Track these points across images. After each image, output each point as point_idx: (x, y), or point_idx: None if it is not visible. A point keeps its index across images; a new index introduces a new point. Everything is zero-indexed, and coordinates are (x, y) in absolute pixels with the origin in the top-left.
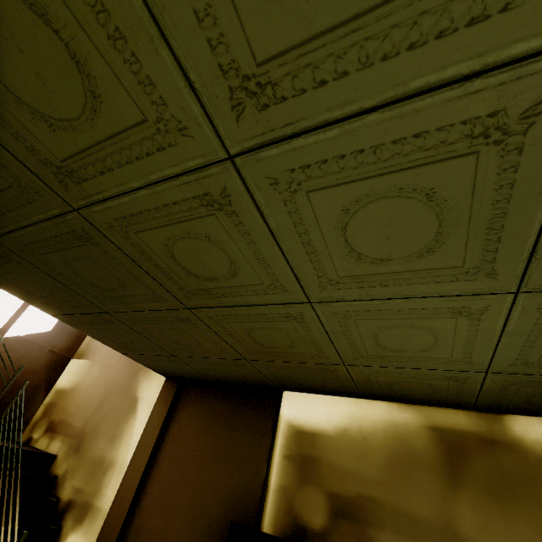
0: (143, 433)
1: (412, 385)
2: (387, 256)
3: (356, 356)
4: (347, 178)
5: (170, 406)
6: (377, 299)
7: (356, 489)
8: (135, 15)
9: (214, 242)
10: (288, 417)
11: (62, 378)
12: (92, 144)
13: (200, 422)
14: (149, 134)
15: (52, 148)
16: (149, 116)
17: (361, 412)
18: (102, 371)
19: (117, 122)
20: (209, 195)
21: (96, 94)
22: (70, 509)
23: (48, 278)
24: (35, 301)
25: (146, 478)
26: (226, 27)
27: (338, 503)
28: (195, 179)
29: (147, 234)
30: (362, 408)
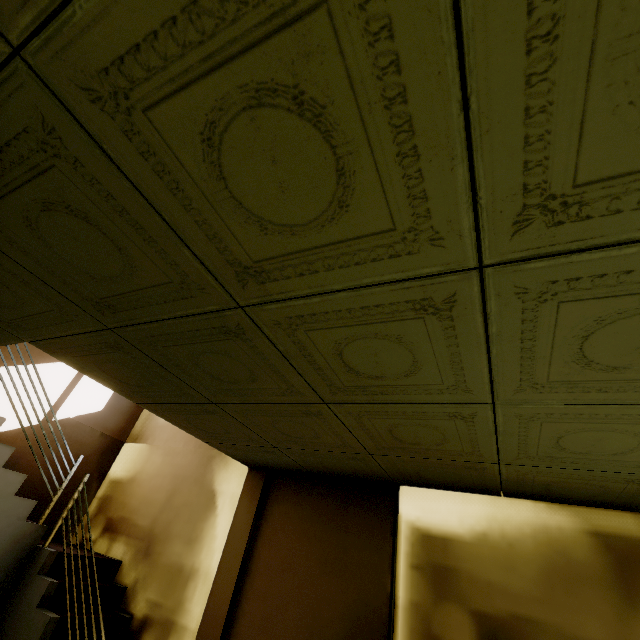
0: (229, 535)
1: (576, 486)
2: (625, 364)
3: (520, 456)
4: (621, 291)
5: (259, 503)
6: (584, 403)
7: (508, 607)
8: (445, 136)
9: (404, 343)
10: (409, 517)
11: (116, 466)
12: (307, 248)
13: (298, 522)
14: (388, 242)
15: (250, 250)
16: (400, 226)
17: (501, 513)
18: (166, 458)
19: (354, 229)
20: (428, 300)
21: (345, 204)
22: (148, 627)
23: (158, 368)
24: (125, 389)
25: (239, 591)
26: (557, 151)
27: (487, 624)
28: (419, 285)
29: (321, 332)
30: (503, 508)
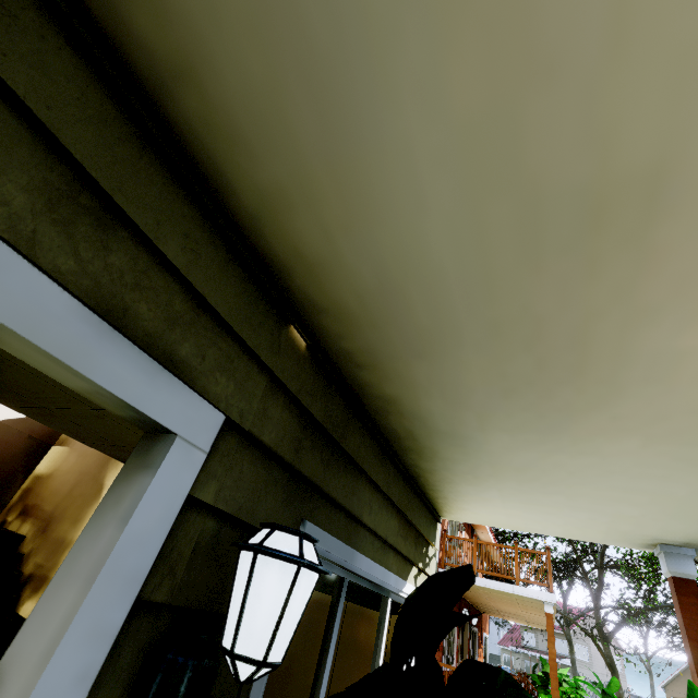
0: None
1: None
2: None
3: None
4: None
5: None
6: None
7: None
8: None
9: None
10: None
11: (41, 465)
12: None
13: None
14: None
15: None
16: None
17: None
18: (79, 458)
19: None
20: None
21: None
22: (30, 581)
23: None
24: None
25: None
26: None
27: None
28: None
29: None
30: None
